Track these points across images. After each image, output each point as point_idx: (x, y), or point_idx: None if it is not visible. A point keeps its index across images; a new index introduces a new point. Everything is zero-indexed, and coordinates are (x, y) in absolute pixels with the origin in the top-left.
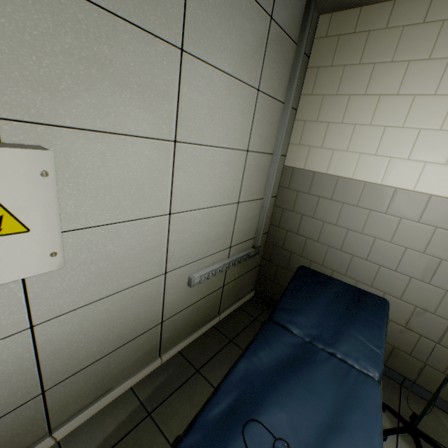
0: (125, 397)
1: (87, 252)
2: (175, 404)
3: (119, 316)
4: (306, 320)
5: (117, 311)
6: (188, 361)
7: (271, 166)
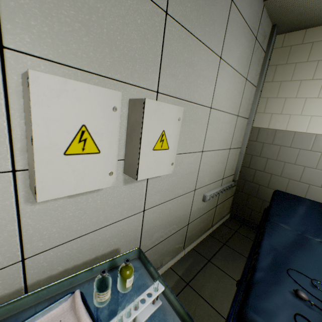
0: (168, 272)
1: None
2: (202, 279)
3: (173, 214)
4: (293, 221)
5: (173, 210)
6: (200, 254)
7: (246, 126)
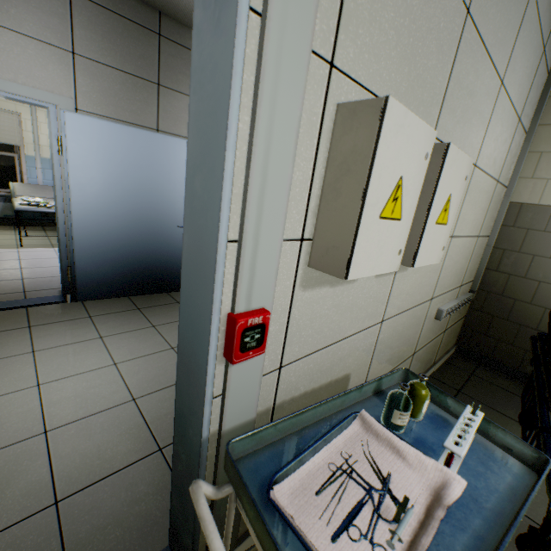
0: None
1: None
2: None
3: (404, 334)
4: None
5: (405, 327)
6: None
7: (503, 200)
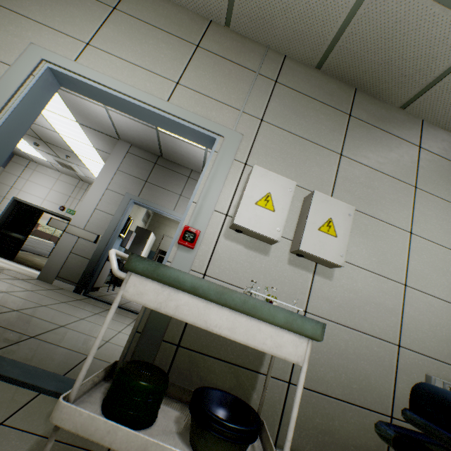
0: None
1: (345, 279)
2: None
3: (352, 359)
4: None
5: (352, 350)
6: None
7: None
